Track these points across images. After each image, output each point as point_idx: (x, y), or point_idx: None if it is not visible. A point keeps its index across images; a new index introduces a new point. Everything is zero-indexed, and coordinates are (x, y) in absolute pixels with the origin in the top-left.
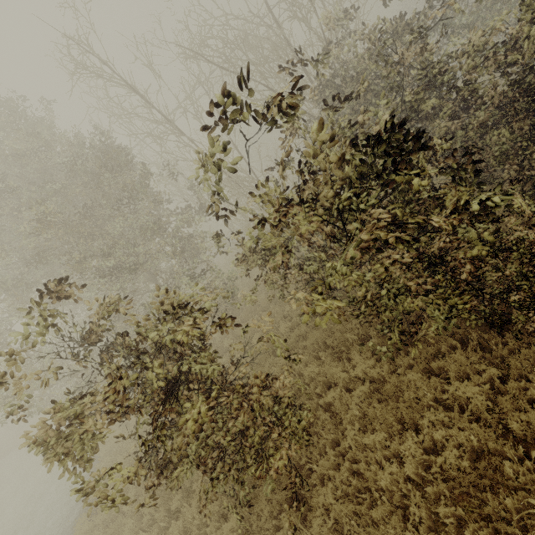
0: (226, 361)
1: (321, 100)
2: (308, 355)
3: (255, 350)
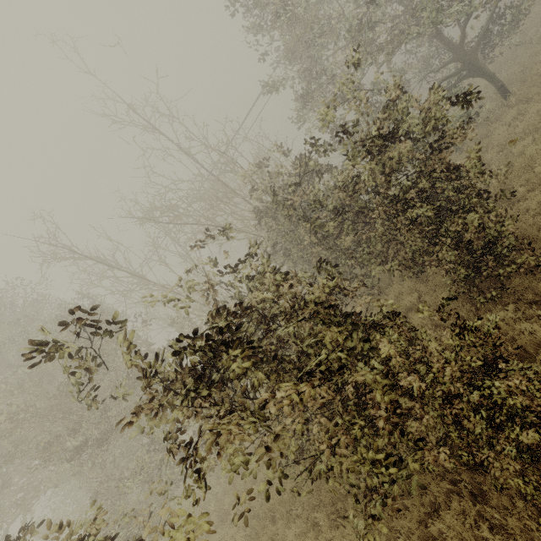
0: (228, 533)
1: (262, 227)
2: (305, 519)
3: (254, 512)
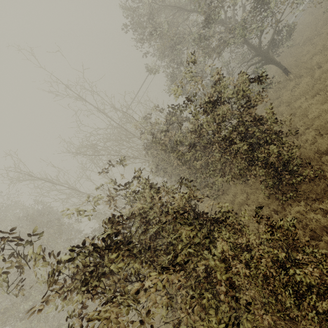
0: None
1: (149, 155)
2: None
3: None
